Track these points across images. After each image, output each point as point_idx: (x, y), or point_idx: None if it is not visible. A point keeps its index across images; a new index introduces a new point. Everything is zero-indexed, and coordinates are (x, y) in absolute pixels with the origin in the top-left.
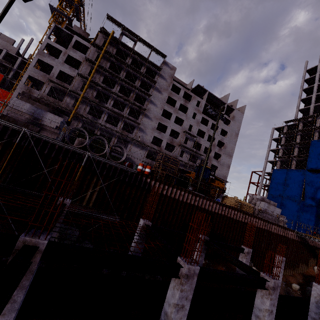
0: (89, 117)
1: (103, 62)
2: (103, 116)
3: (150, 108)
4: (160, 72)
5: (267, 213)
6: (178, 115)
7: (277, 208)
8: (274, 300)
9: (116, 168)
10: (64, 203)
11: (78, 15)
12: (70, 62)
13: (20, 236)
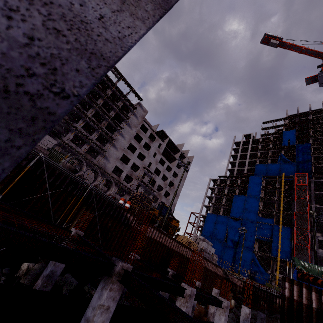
0: None
1: None
2: (69, 135)
3: (119, 139)
4: (134, 111)
5: (206, 252)
6: (141, 151)
7: (212, 248)
8: (226, 316)
9: (104, 200)
10: (80, 234)
11: None
12: None
13: (121, 262)
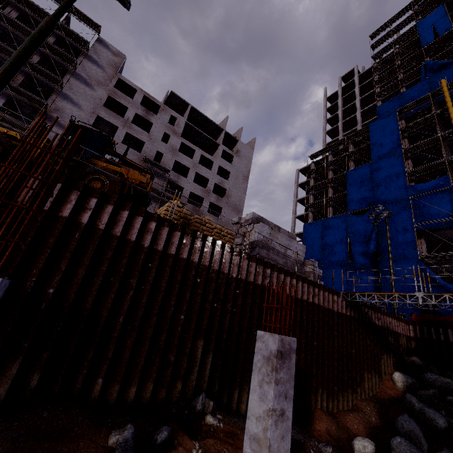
0: None
1: None
2: None
3: (64, 108)
4: (89, 53)
5: (271, 250)
6: (131, 131)
7: (295, 242)
8: None
9: None
10: None
11: None
12: None
13: None
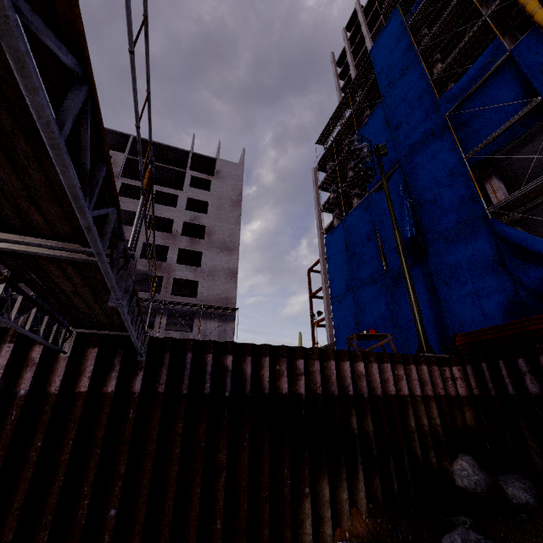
0: None
1: None
2: None
3: None
4: None
5: None
6: None
7: None
8: None
9: None
10: None
11: None
12: None
13: None
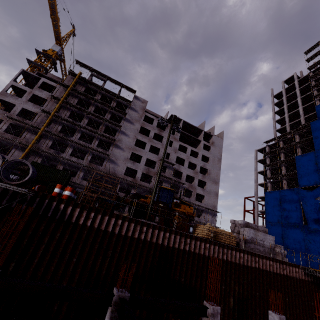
0: (51, 151)
1: (71, 99)
2: (67, 150)
3: (122, 138)
4: (131, 105)
5: (255, 243)
6: (153, 144)
7: (268, 235)
8: None
9: (7, 191)
10: None
11: (56, 67)
12: (38, 101)
13: None
